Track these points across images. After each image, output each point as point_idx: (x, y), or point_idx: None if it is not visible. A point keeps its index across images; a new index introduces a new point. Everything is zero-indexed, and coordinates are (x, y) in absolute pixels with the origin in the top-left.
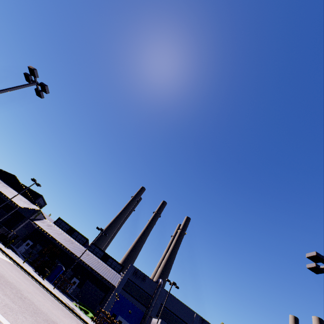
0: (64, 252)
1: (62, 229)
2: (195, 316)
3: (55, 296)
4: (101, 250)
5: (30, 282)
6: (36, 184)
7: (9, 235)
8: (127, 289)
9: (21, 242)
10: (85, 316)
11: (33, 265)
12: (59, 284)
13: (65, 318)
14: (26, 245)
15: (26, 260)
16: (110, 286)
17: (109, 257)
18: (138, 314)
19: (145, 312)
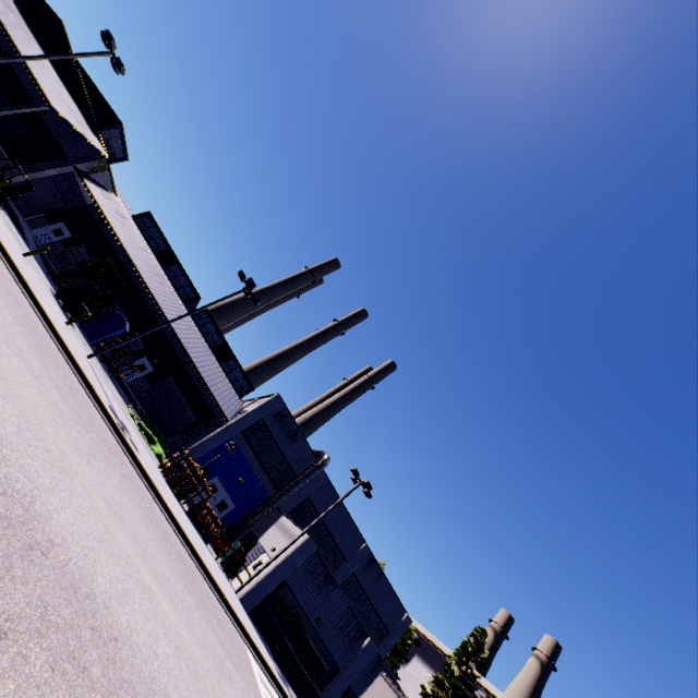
0: (138, 295)
1: (147, 241)
2: (361, 548)
3: (83, 379)
4: (219, 334)
5: (9, 305)
6: (112, 59)
7: (14, 181)
8: (252, 438)
9: (43, 217)
10: (146, 453)
11: (58, 282)
12: (108, 354)
13: (87, 463)
14: (54, 233)
15: (32, 252)
16: (214, 412)
17: (231, 357)
18: (256, 492)
19: (270, 497)
